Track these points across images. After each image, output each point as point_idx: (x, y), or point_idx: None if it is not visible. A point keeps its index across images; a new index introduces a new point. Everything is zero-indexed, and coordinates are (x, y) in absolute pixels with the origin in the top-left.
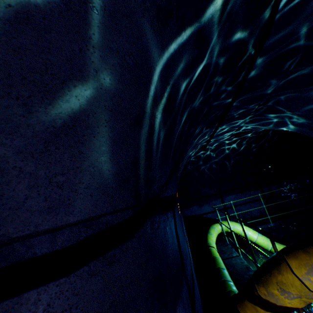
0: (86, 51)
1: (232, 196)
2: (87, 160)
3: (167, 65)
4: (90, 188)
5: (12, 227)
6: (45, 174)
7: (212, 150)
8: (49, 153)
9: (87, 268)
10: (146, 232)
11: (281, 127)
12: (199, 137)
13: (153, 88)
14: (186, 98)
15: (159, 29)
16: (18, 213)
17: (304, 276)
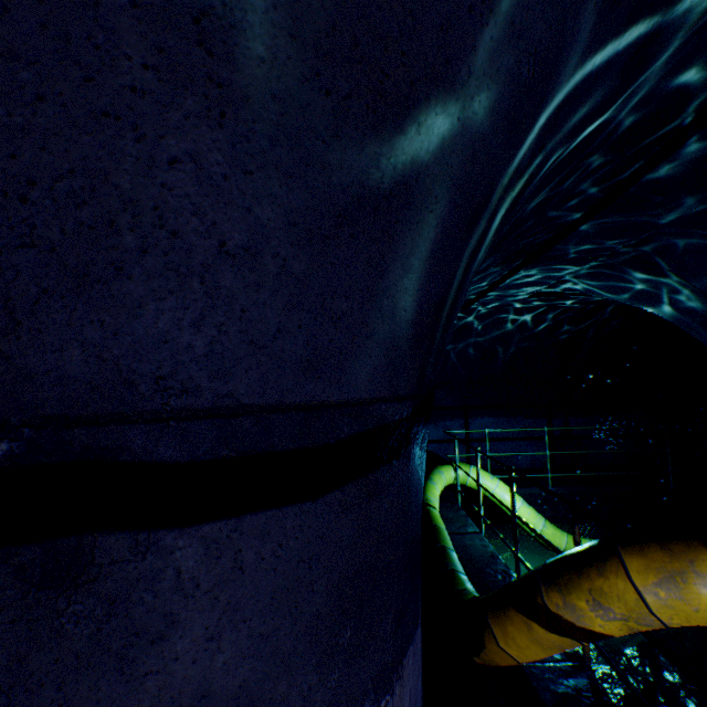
0: (477, 15)
1: (488, 419)
2: (385, 277)
3: (565, 101)
4: (372, 338)
5: (246, 382)
6: (319, 287)
7: (478, 315)
8: (337, 243)
9: (340, 494)
10: (415, 453)
11: (645, 305)
12: (473, 280)
13: (521, 149)
14: (534, 189)
15: (603, 5)
16: (260, 357)
17: (650, 588)
